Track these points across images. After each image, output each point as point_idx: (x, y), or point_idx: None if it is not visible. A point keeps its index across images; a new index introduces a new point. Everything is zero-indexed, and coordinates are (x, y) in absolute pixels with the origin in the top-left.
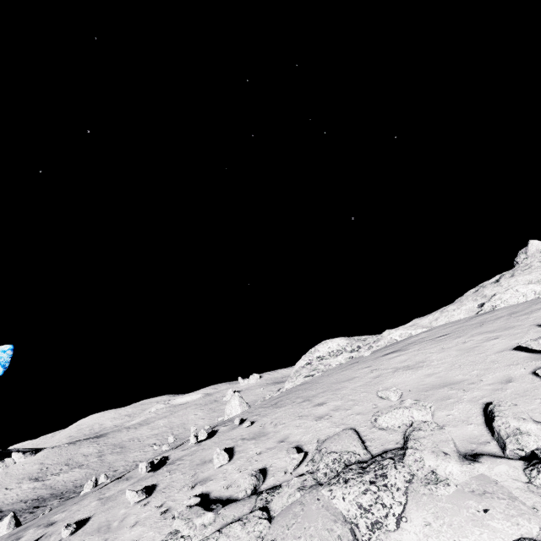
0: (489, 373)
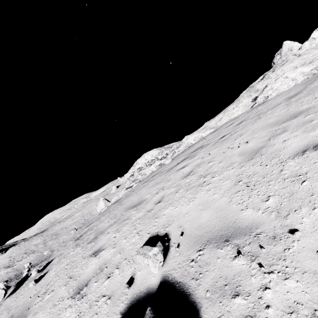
0: (300, 207)
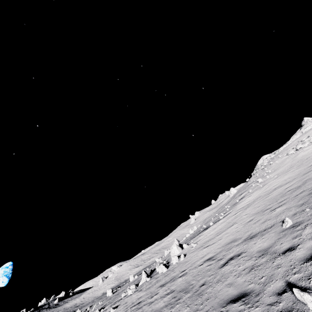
0: None
